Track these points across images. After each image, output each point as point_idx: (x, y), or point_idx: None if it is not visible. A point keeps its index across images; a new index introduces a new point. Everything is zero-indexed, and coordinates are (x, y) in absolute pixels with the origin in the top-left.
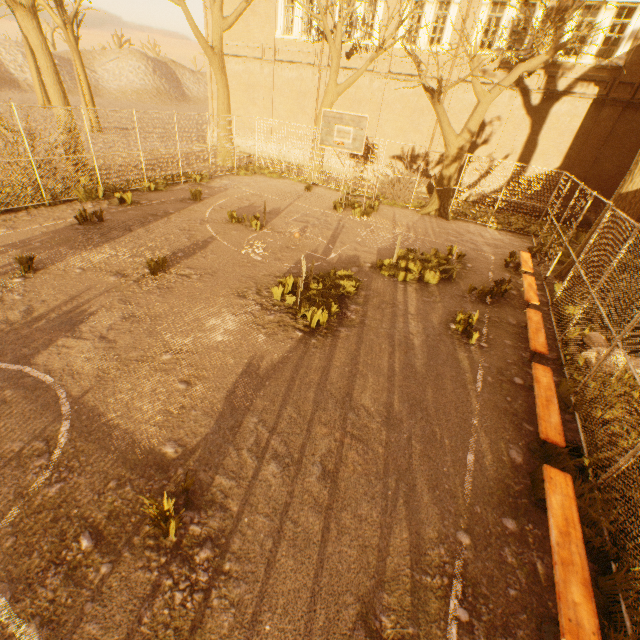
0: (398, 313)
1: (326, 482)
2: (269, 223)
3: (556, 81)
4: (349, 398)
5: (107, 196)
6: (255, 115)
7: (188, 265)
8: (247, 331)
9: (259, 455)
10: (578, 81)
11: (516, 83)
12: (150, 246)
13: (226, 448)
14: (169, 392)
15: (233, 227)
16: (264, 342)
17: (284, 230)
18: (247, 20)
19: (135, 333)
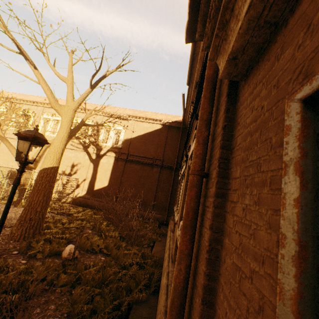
0: None
1: None
2: None
3: (100, 150)
4: None
5: None
6: None
7: None
8: None
9: None
10: (108, 151)
11: (85, 150)
12: None
13: None
14: None
15: None
16: None
17: None
18: None
19: None
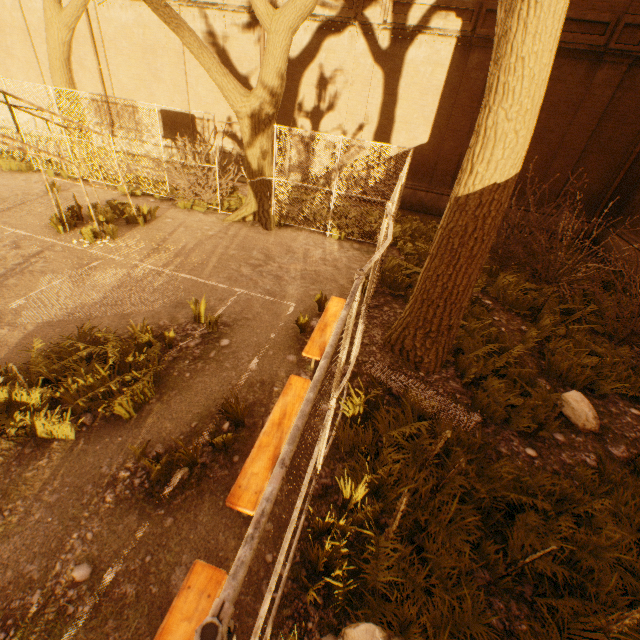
0: None
1: None
2: None
3: (406, 10)
4: None
5: None
6: (19, 74)
7: None
8: None
9: None
10: (435, 9)
11: (354, 14)
12: None
13: None
14: None
15: None
16: None
17: None
18: None
19: None
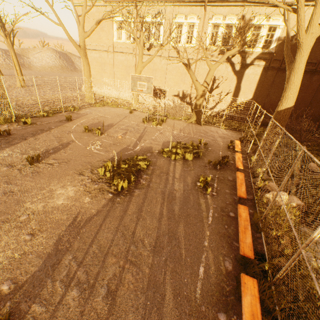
0: (169, 178)
1: (108, 300)
2: (106, 131)
3: (246, 59)
4: (133, 235)
5: (18, 120)
6: (105, 77)
7: (54, 157)
8: (79, 196)
9: (67, 284)
10: (255, 59)
11: (228, 60)
12: (34, 147)
13: (45, 281)
14: (18, 242)
15: (86, 134)
16: (88, 202)
17: (114, 134)
18: (99, 33)
19: (8, 203)
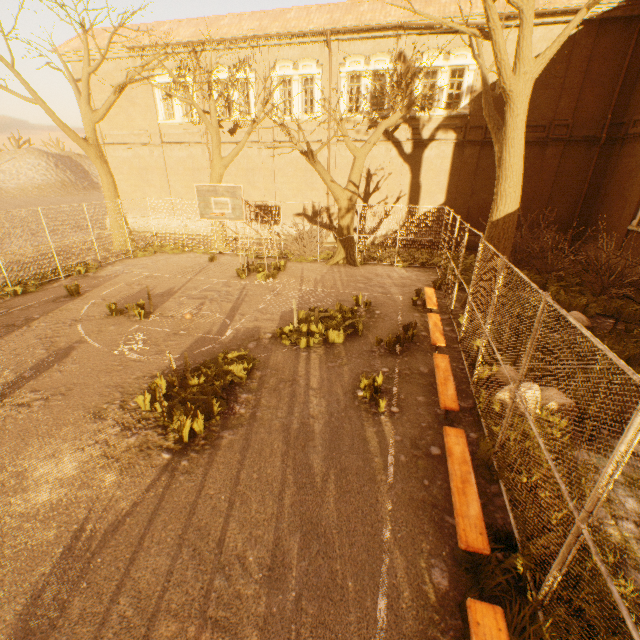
0: (298, 391)
1: None
2: (159, 307)
3: (420, 132)
4: (220, 549)
5: None
6: (153, 195)
7: (34, 387)
8: (91, 472)
9: None
10: (438, 130)
11: (388, 137)
12: None
13: None
14: None
15: (112, 321)
16: (112, 484)
17: (176, 312)
18: (128, 111)
19: None
